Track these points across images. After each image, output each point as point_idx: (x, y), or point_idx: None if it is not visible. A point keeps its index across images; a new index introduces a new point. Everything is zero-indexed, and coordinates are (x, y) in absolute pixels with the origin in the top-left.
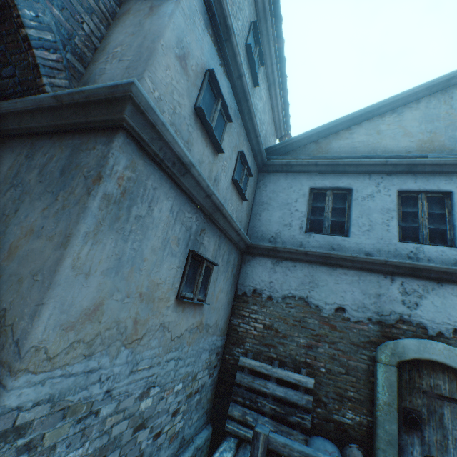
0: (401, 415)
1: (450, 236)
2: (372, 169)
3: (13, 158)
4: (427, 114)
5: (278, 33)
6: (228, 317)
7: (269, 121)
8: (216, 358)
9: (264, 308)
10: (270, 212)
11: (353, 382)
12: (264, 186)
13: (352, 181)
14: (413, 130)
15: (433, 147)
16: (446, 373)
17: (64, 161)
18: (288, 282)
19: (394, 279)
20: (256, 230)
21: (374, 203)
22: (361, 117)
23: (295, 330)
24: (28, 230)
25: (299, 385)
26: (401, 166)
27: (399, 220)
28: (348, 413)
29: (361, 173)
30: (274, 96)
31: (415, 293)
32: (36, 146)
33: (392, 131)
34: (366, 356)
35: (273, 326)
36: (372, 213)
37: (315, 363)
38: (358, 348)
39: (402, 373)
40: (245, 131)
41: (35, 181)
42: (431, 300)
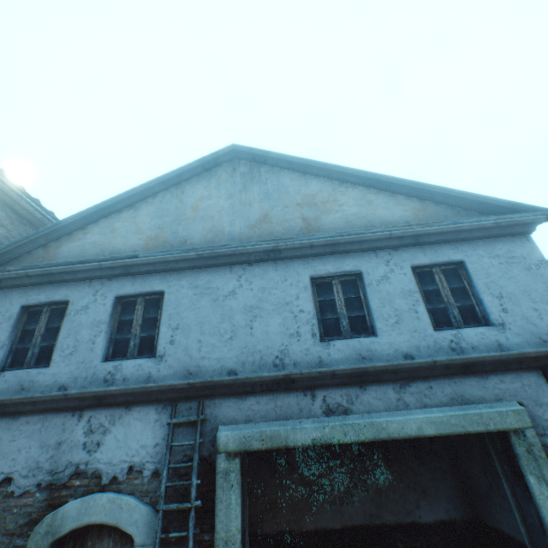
0: None
1: (157, 343)
2: (91, 275)
3: None
4: (160, 209)
5: None
6: None
7: (2, 222)
8: None
9: None
10: None
11: None
12: None
13: (71, 291)
14: (145, 226)
15: (158, 243)
16: (114, 534)
17: None
18: None
19: (83, 415)
20: None
21: (87, 316)
22: (97, 214)
23: None
24: None
25: None
26: (119, 268)
27: (113, 332)
28: None
29: (83, 280)
30: (2, 193)
31: (101, 428)
32: None
33: (126, 228)
34: None
35: None
36: (82, 329)
37: None
38: (12, 539)
39: None
40: None
41: None
42: (116, 434)
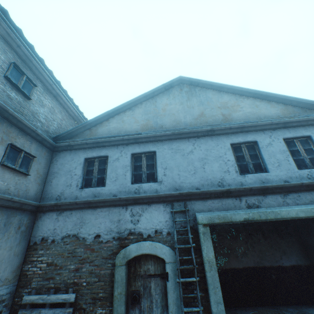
0: (130, 297)
1: (156, 176)
2: (118, 143)
3: None
4: (145, 110)
5: (46, 68)
6: (19, 266)
7: (64, 117)
8: (0, 306)
9: (49, 250)
10: (59, 178)
11: (102, 285)
12: (56, 161)
13: (108, 151)
14: (139, 119)
15: (148, 128)
16: (153, 259)
17: None
18: (66, 226)
19: (128, 208)
20: (48, 193)
21: (119, 163)
22: (114, 113)
23: (68, 260)
24: None
25: (66, 303)
26: (131, 139)
27: (133, 171)
28: (98, 310)
29: (113, 145)
30: (64, 102)
31: (138, 214)
32: None
33: (129, 120)
34: (111, 264)
35: (54, 262)
36: (118, 169)
37: (80, 280)
38: (106, 260)
39: (131, 268)
40: (19, 128)
41: None
42: (145, 216)
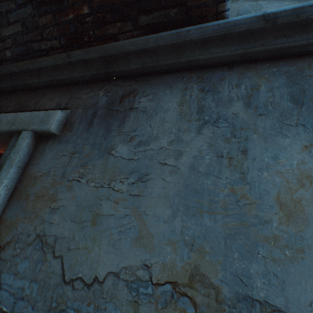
0: None
1: None
2: None
3: (178, 93)
4: None
5: None
6: None
7: None
8: None
9: None
10: None
11: None
12: None
13: None
14: None
15: None
16: None
17: (286, 89)
18: None
19: None
20: None
21: None
22: None
23: None
24: (300, 177)
25: None
26: None
27: None
28: None
29: None
30: None
31: None
32: (209, 79)
33: None
34: None
35: None
36: None
37: None
38: None
39: None
40: None
41: (247, 115)
42: None
